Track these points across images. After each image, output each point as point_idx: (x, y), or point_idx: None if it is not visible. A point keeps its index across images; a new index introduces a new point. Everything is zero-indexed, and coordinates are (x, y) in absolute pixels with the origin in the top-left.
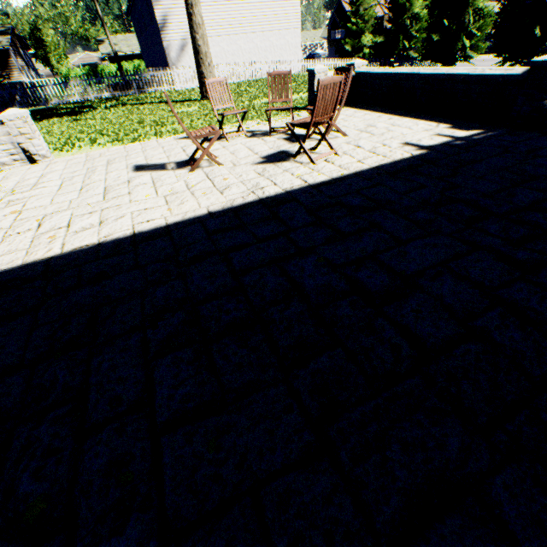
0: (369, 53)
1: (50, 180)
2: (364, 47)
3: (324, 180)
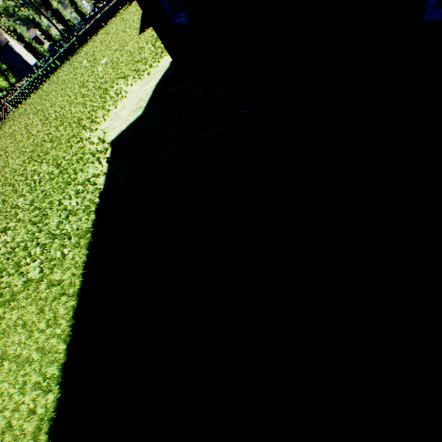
0: None
1: None
2: None
3: None
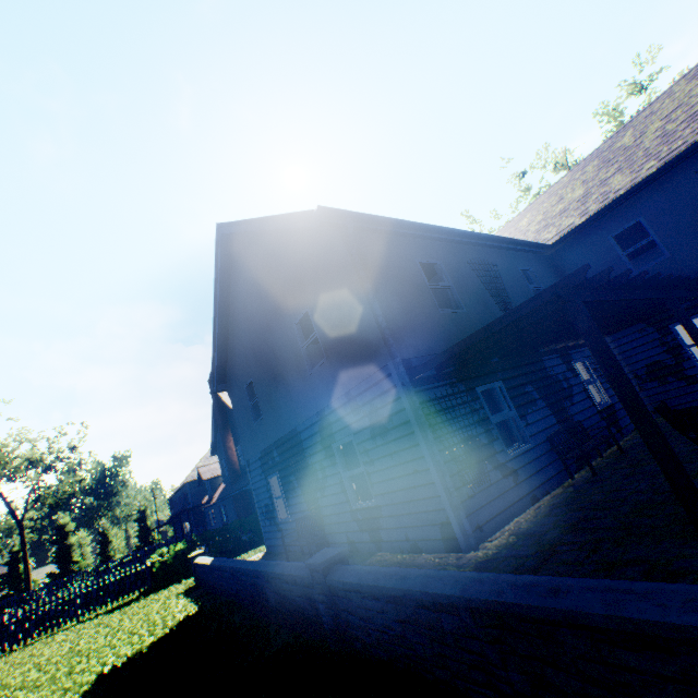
0: None
1: None
2: None
3: None
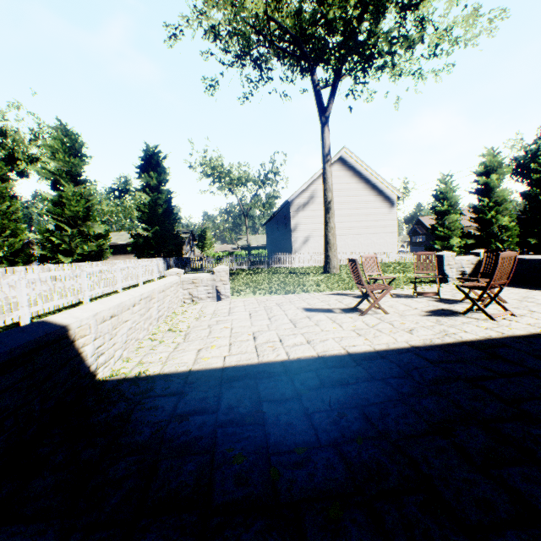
0: (458, 250)
1: (239, 311)
2: (452, 246)
3: (522, 333)
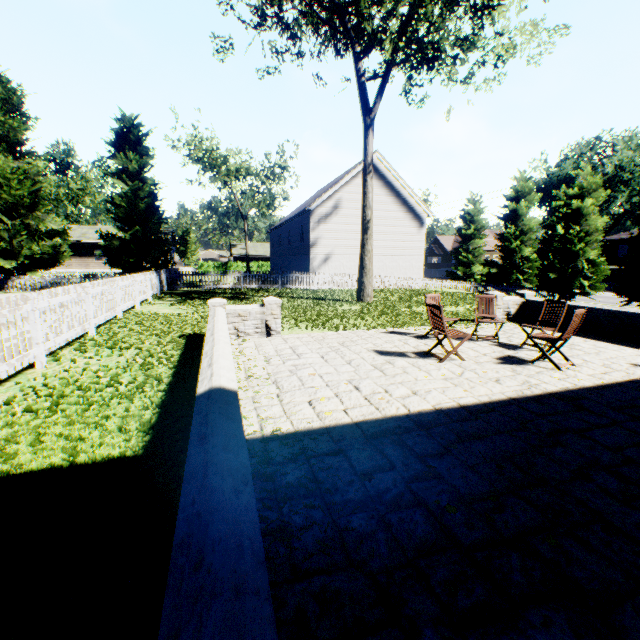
0: (480, 278)
1: (306, 352)
2: (473, 273)
3: (590, 385)
